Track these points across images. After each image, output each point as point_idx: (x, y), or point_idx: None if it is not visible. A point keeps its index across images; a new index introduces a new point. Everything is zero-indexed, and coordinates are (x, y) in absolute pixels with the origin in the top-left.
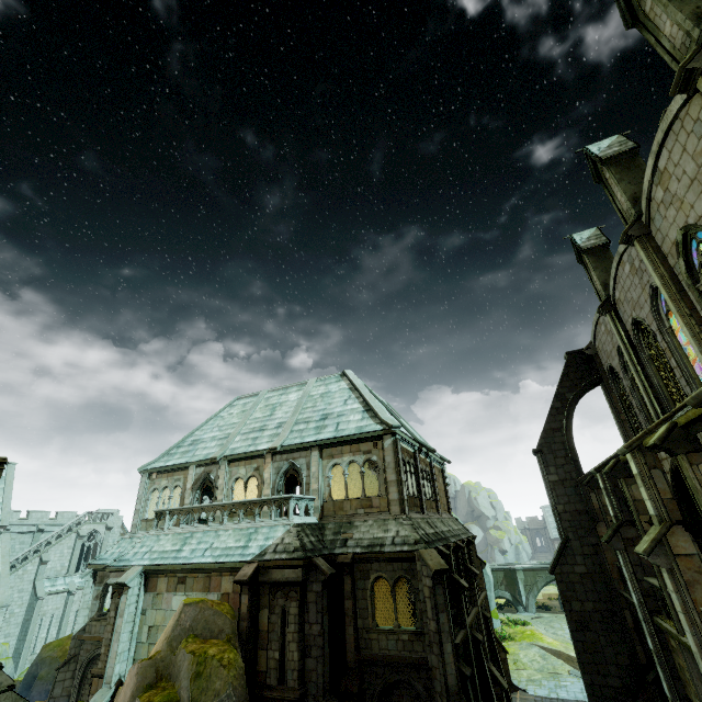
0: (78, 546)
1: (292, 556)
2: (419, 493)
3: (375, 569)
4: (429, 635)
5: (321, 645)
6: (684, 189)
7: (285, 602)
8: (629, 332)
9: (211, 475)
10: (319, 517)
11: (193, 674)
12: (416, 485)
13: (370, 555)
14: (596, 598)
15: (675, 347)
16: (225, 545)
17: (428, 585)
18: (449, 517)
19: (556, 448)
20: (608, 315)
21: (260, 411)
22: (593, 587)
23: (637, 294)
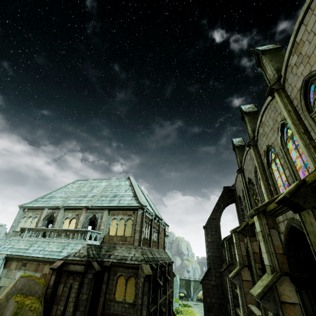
0: None
1: (81, 259)
2: (150, 237)
3: (120, 271)
4: (137, 306)
5: (85, 305)
6: (269, 131)
7: (73, 282)
8: (246, 183)
9: (54, 214)
10: (101, 242)
11: (14, 313)
12: (149, 234)
13: (119, 264)
14: (217, 297)
15: (260, 192)
16: (51, 249)
17: (142, 281)
18: (163, 251)
19: (213, 226)
20: (240, 174)
21: (86, 188)
22: (217, 292)
23: (251, 168)
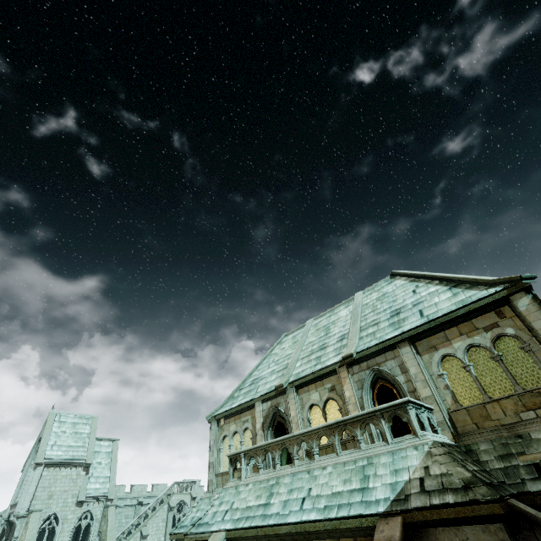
0: (170, 518)
1: (469, 497)
2: None
3: None
4: None
5: None
6: None
7: None
8: None
9: (279, 408)
10: (453, 436)
11: None
12: None
13: None
14: None
15: None
16: (329, 490)
17: None
18: None
19: None
20: None
21: (313, 336)
22: None
23: None
